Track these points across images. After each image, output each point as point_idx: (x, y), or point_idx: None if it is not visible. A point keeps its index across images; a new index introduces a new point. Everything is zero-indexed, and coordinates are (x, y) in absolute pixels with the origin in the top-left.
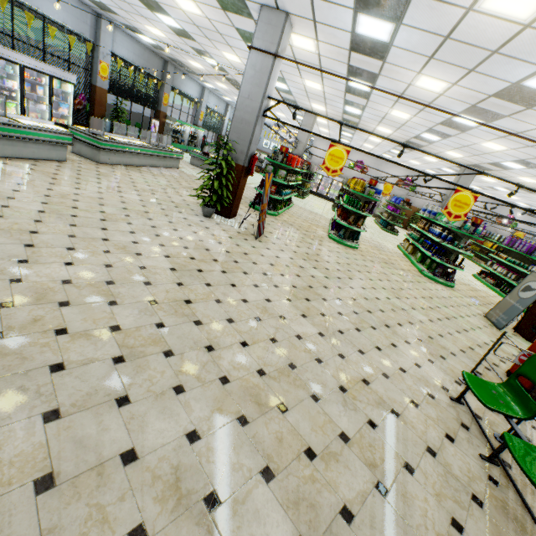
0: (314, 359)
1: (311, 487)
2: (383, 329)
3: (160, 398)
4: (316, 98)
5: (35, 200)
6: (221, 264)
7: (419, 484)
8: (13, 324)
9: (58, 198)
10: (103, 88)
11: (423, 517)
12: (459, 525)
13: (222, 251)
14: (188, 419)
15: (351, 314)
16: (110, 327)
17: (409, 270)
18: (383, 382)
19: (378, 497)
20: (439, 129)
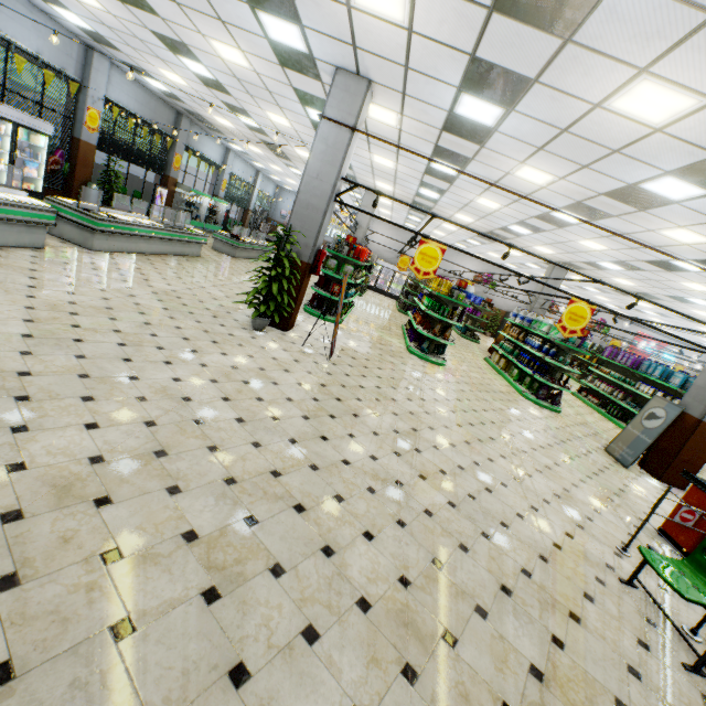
0: (458, 547)
1: None
2: (514, 485)
3: (289, 656)
4: (383, 176)
5: (13, 316)
6: (298, 405)
7: None
8: (31, 553)
9: (46, 310)
10: (90, 143)
11: None
12: None
13: (293, 384)
14: (338, 688)
15: (473, 466)
16: (183, 534)
17: (509, 393)
18: (545, 569)
19: None
20: (532, 222)
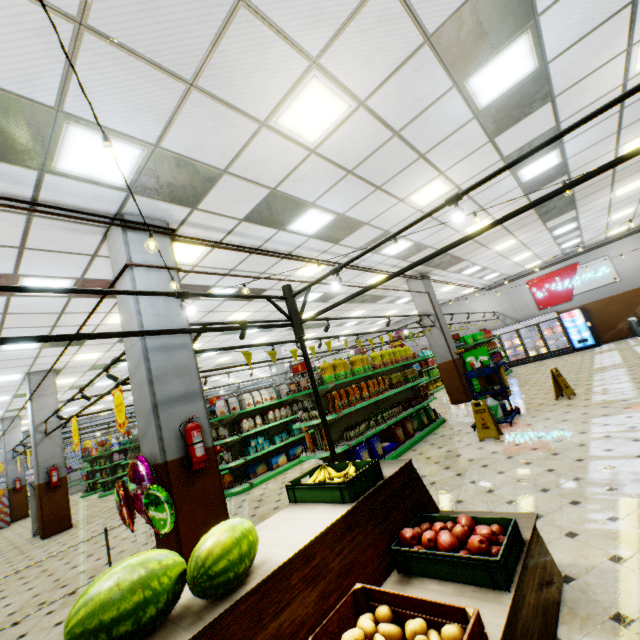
0: None
1: None
2: None
3: None
4: None
5: None
6: None
7: None
8: None
9: None
10: None
11: None
12: None
13: None
14: None
15: None
16: None
17: None
18: None
19: None
20: None
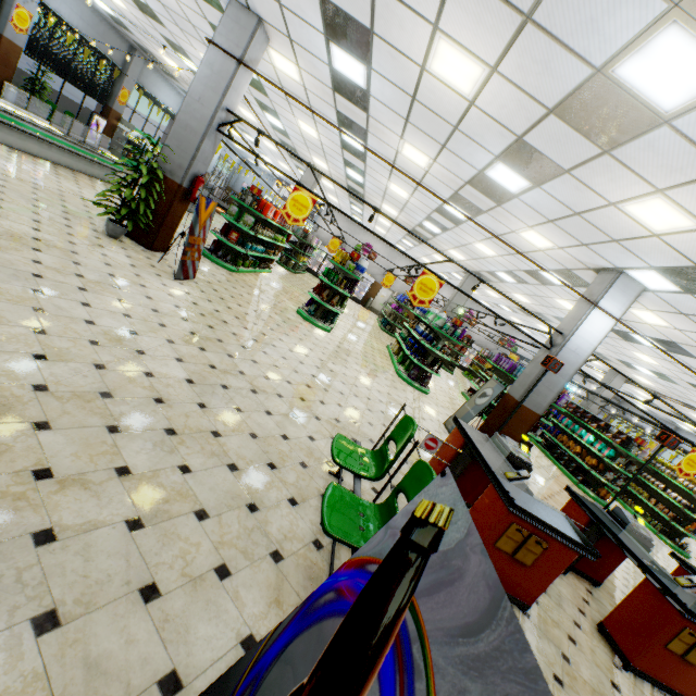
0: (153, 398)
1: (7, 504)
2: (293, 400)
3: None
4: (315, 149)
5: None
6: (87, 281)
7: (202, 530)
8: None
9: None
10: (15, 43)
11: (176, 558)
12: (227, 572)
13: (102, 272)
14: None
15: (258, 377)
16: None
17: (384, 367)
18: (245, 440)
19: (120, 530)
20: (436, 218)
